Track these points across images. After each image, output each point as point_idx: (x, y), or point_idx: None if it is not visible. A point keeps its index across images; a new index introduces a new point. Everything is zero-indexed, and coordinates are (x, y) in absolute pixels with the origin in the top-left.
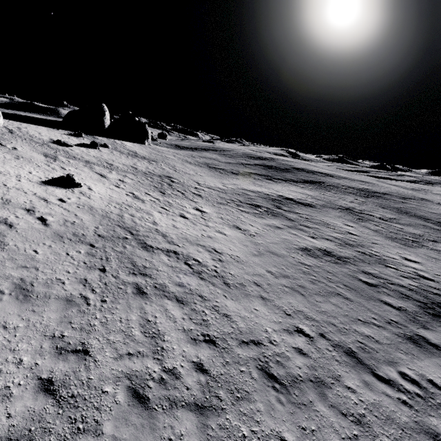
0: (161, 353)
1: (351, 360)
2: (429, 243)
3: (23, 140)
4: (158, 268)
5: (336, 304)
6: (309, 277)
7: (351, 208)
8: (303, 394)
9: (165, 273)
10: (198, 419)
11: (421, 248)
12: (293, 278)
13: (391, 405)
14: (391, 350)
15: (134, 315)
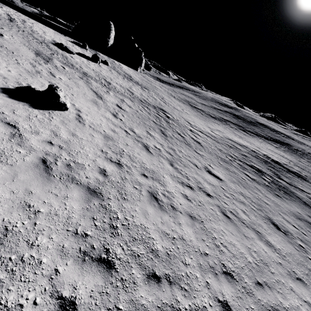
0: None
1: None
2: None
3: (20, 31)
4: None
5: None
6: None
7: None
8: None
9: None
10: None
11: None
12: None
13: None
14: None
15: None
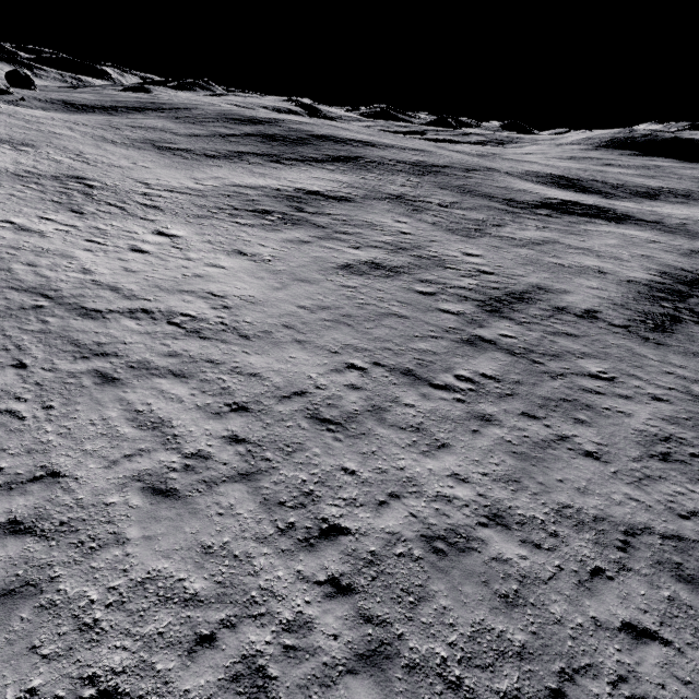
0: (175, 442)
1: (409, 379)
2: (493, 229)
3: None
4: (124, 340)
5: (390, 326)
6: (355, 302)
7: (403, 195)
8: (361, 425)
9: (139, 344)
10: (248, 486)
11: (484, 237)
12: (336, 308)
13: (447, 406)
14: (448, 357)
15: (111, 411)
